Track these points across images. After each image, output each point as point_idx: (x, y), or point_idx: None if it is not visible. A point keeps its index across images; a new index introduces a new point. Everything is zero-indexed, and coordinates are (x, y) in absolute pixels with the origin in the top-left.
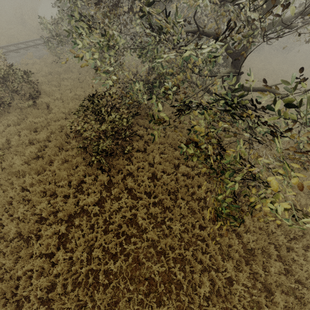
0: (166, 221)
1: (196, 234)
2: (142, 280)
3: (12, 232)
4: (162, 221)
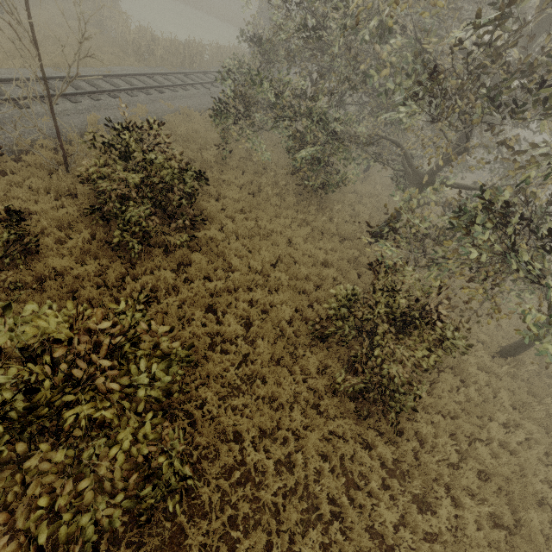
0: None
1: None
2: None
3: None
4: None
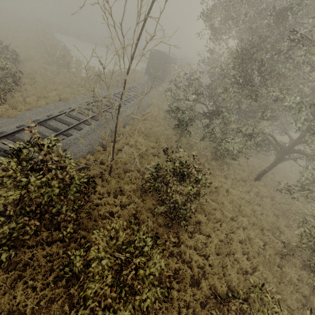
0: None
1: None
2: None
3: None
4: None
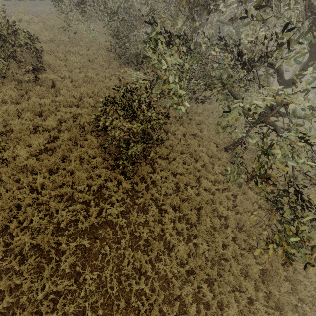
0: (191, 237)
1: (219, 252)
2: (172, 300)
3: (27, 245)
4: (186, 237)
